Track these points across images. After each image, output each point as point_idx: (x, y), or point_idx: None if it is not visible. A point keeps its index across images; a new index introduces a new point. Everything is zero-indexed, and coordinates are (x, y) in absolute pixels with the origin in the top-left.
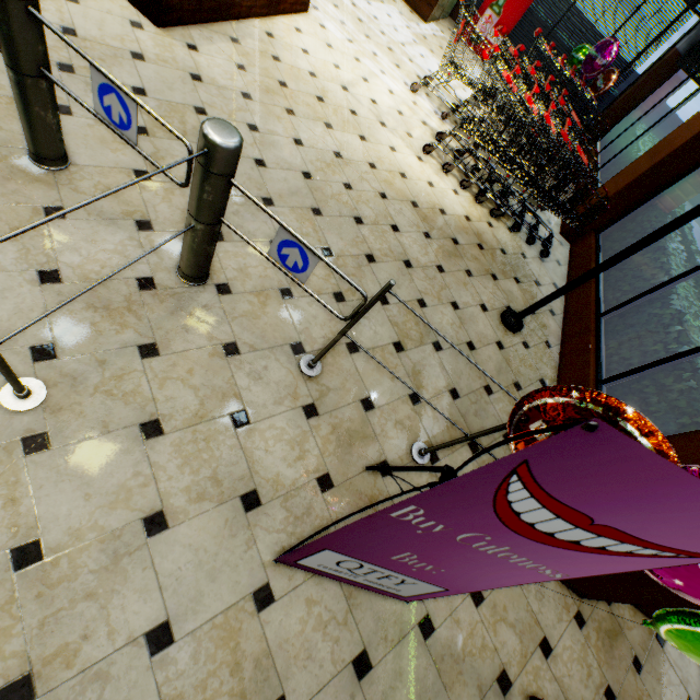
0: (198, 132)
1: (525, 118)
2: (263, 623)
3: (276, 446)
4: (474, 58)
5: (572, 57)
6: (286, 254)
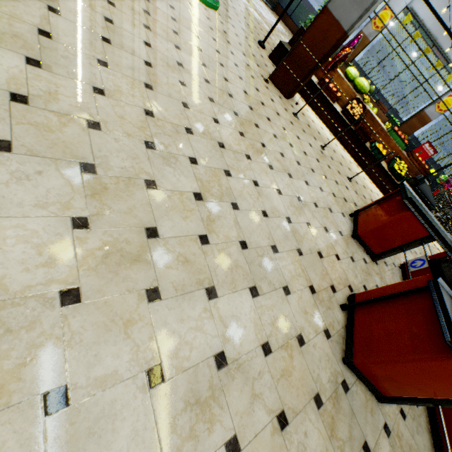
0: (421, 250)
1: None
2: None
3: None
4: None
5: (439, 178)
6: None
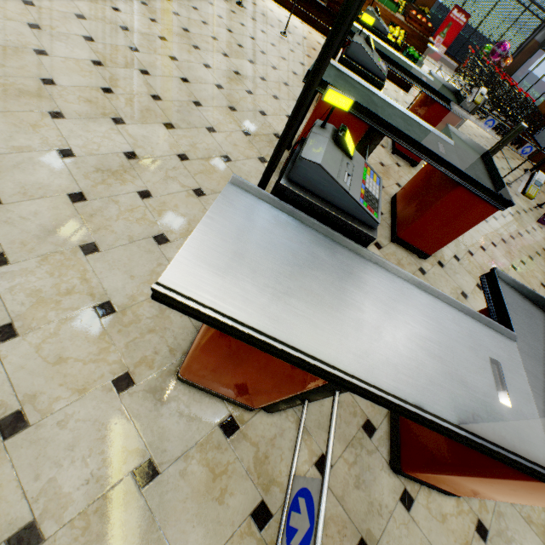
0: None
1: (516, 97)
2: (543, 231)
3: (518, 202)
4: (433, 61)
5: (482, 51)
6: (524, 150)
